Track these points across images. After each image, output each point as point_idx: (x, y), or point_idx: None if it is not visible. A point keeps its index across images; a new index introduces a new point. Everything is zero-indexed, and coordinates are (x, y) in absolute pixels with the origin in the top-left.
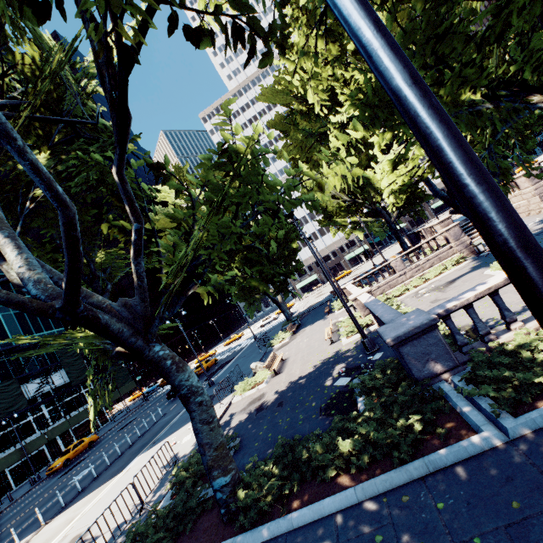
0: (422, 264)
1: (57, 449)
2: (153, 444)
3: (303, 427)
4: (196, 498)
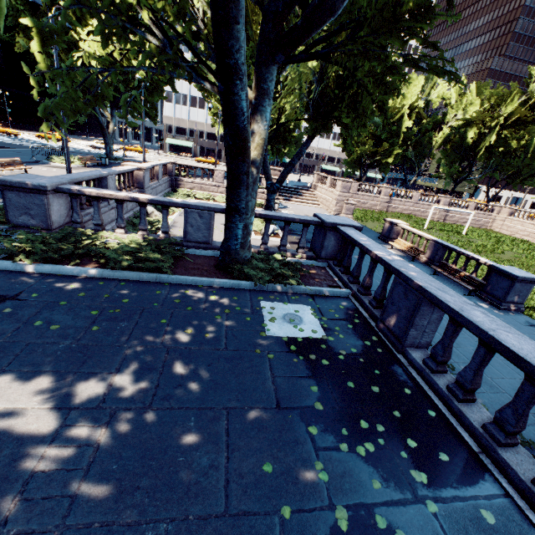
0: None
1: None
2: None
3: None
4: None
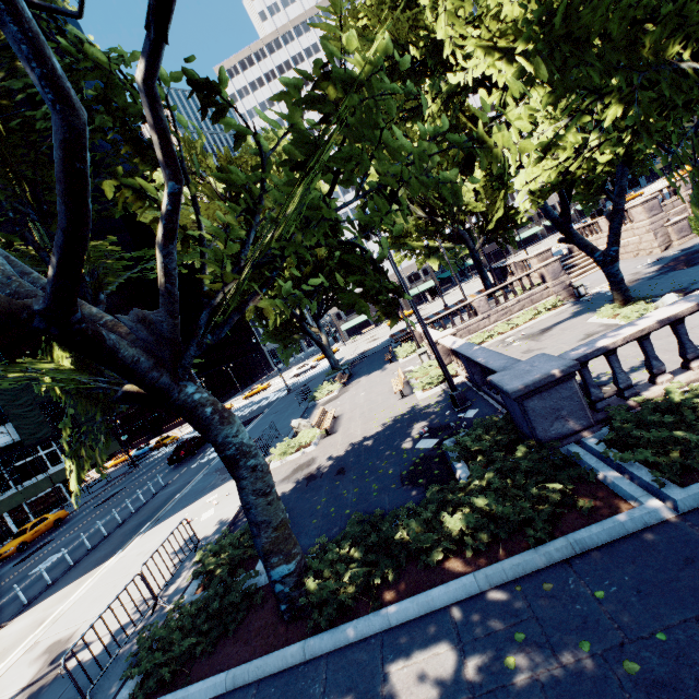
0: (510, 306)
1: (5, 529)
2: (157, 521)
3: (380, 499)
4: (240, 591)
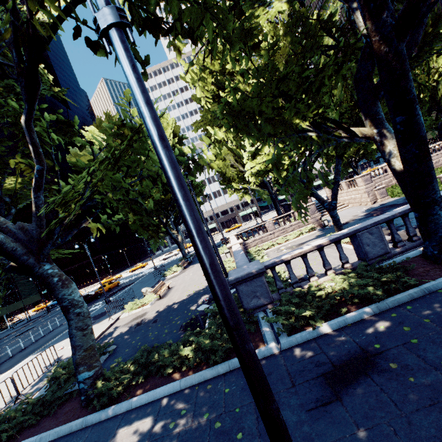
0: (286, 228)
1: None
2: (44, 348)
3: (164, 338)
4: (65, 389)
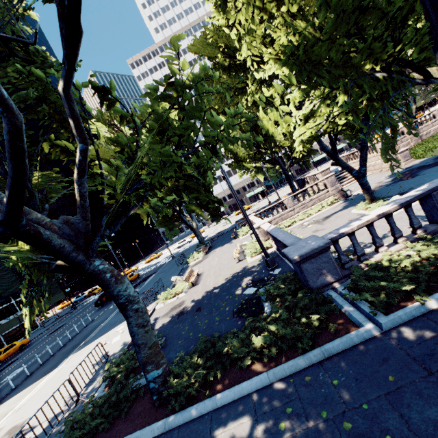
0: (306, 203)
1: None
2: (84, 345)
3: (219, 327)
4: (129, 388)
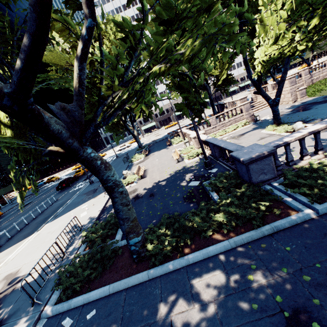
0: (226, 123)
1: None
2: (55, 217)
3: (174, 208)
4: (110, 249)
